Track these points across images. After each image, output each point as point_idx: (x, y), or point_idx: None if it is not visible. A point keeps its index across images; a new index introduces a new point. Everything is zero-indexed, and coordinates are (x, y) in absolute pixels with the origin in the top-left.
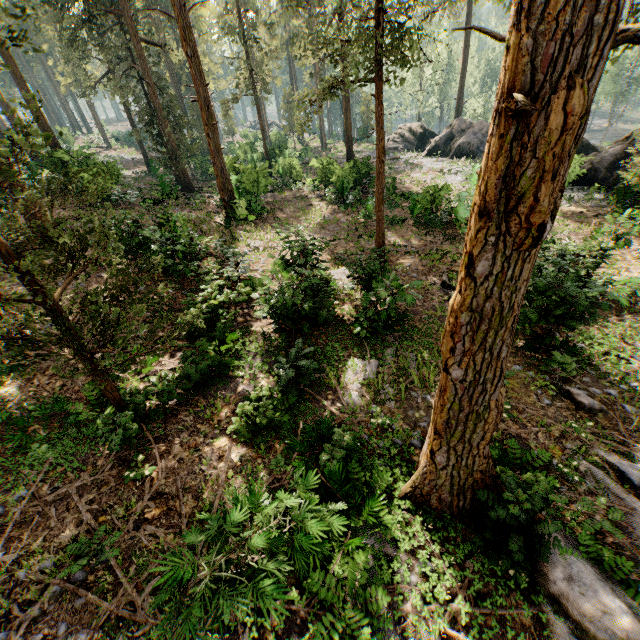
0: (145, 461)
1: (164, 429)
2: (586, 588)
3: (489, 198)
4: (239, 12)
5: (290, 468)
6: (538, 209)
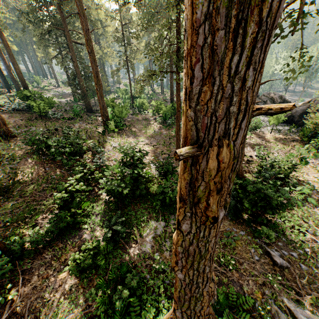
0: (13, 287)
1: (31, 263)
2: None
3: (183, 193)
4: (122, 31)
5: (97, 298)
6: (210, 209)
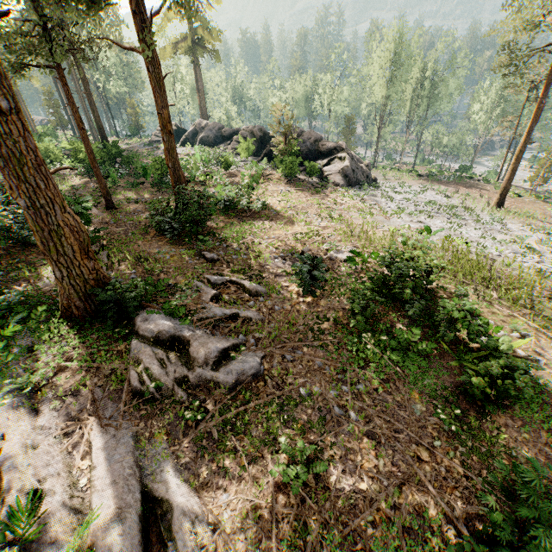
0: None
1: None
2: (152, 321)
3: None
4: None
5: None
6: None
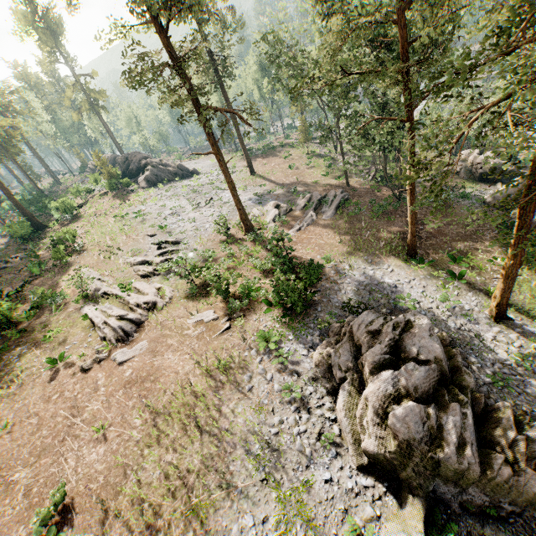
0: None
1: None
2: None
3: None
4: None
5: None
6: None
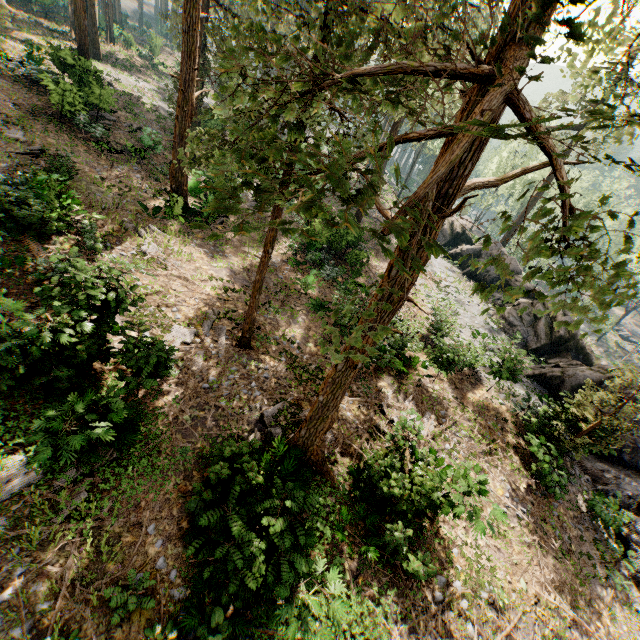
0: None
1: None
2: None
3: None
4: None
5: None
6: None
